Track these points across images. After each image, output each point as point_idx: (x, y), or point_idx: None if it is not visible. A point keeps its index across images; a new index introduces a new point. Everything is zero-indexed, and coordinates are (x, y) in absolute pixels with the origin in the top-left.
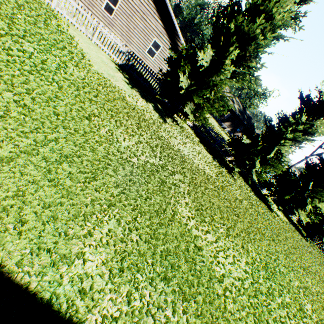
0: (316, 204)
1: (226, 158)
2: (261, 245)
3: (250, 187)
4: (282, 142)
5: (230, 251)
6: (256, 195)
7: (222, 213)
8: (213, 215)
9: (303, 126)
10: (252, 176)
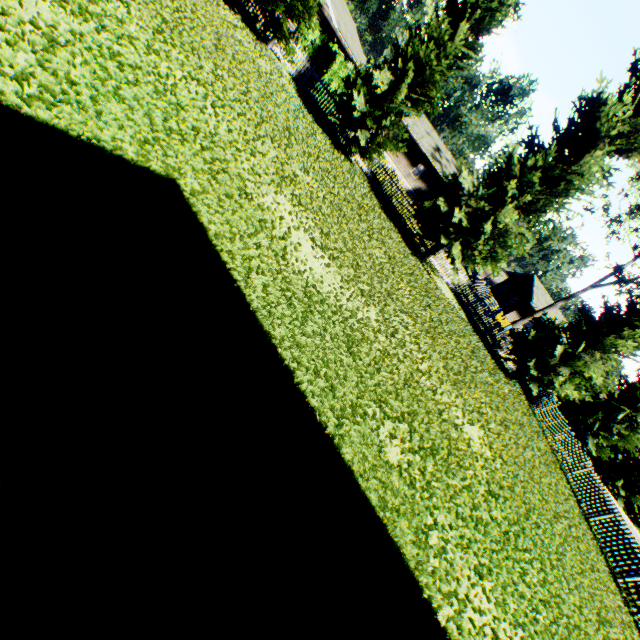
0: (484, 230)
1: (353, 158)
2: (277, 114)
3: (385, 210)
4: (401, 67)
5: (175, 3)
6: (388, 218)
7: (218, 34)
8: (189, 1)
9: (428, 32)
10: (368, 153)
